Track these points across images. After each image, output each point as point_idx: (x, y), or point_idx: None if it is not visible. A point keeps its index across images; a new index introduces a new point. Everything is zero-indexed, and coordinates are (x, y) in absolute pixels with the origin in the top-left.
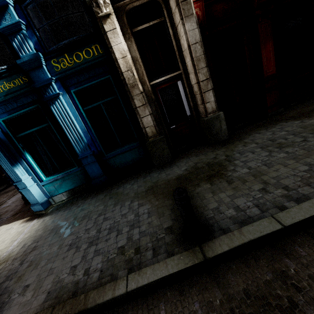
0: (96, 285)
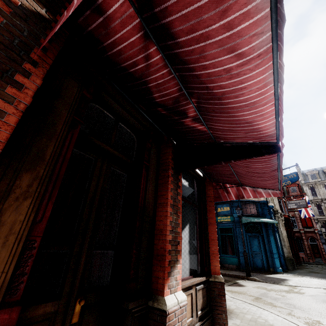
0: None
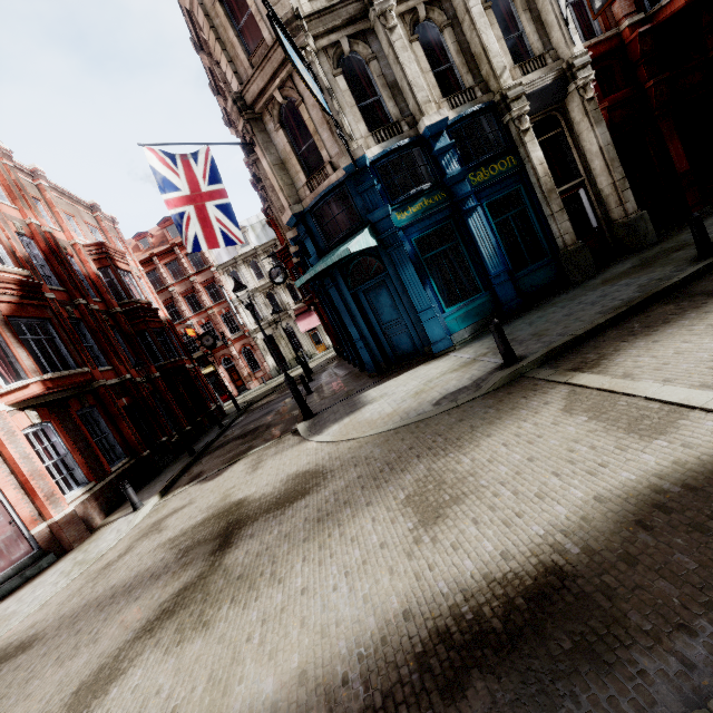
0: (647, 292)
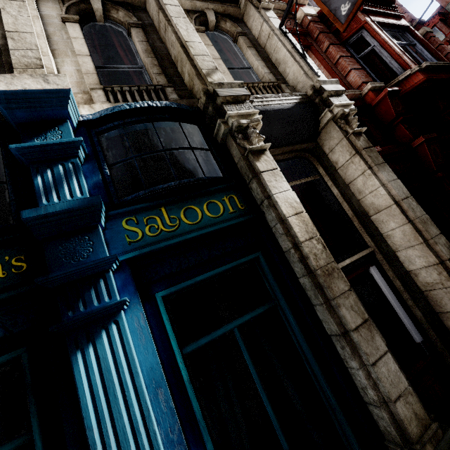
0: None
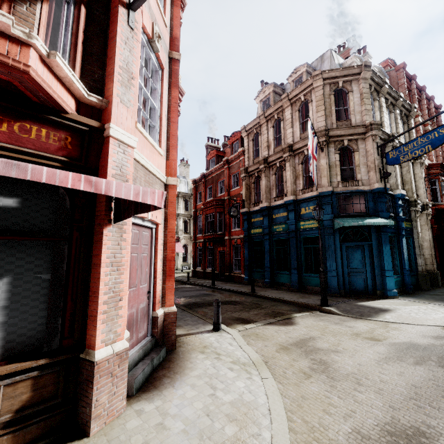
0: None
